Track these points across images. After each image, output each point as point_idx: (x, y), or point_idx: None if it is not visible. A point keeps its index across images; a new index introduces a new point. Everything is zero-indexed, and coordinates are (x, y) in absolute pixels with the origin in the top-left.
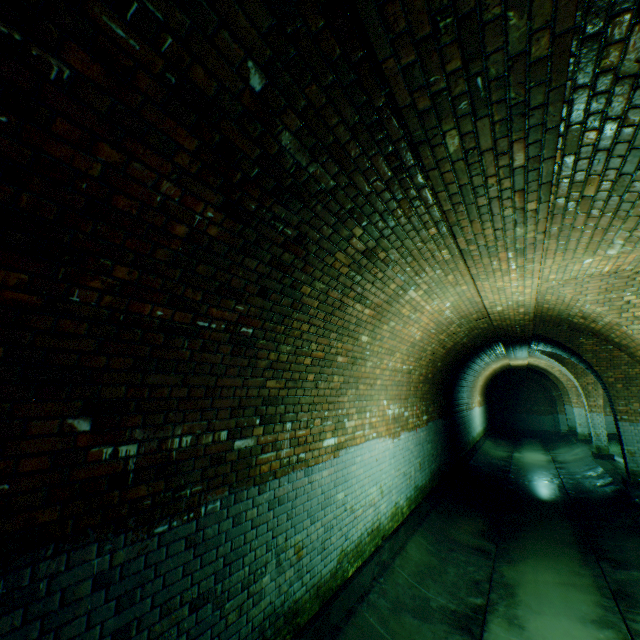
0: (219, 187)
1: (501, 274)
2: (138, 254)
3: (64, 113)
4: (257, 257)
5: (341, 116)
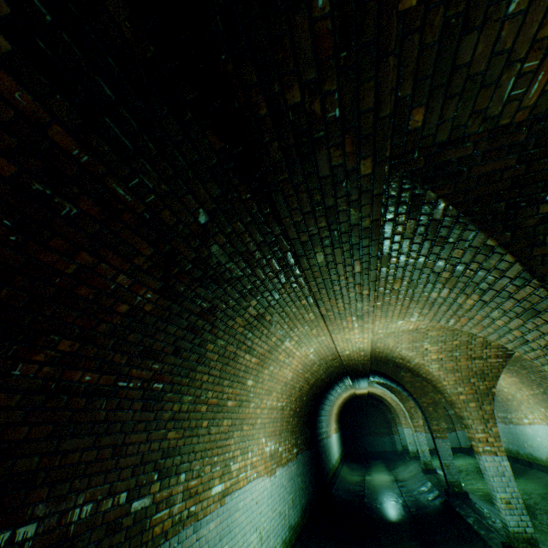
0: (161, 277)
1: (348, 330)
2: (83, 328)
3: (62, 233)
4: (177, 324)
5: (253, 237)
